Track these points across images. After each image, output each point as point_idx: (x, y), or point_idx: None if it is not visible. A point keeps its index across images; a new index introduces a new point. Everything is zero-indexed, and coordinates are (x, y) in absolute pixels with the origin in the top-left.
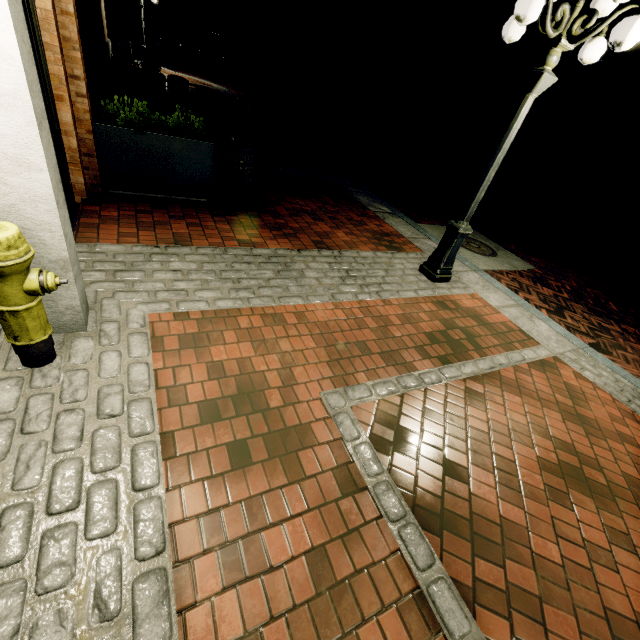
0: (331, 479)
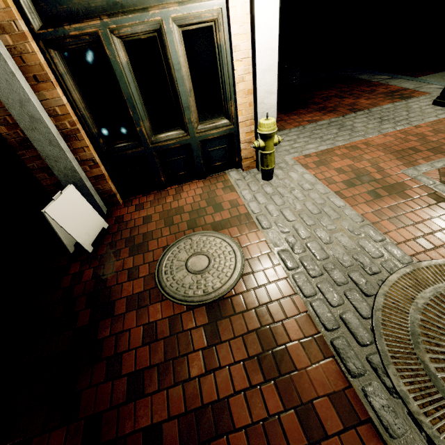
0: (427, 198)
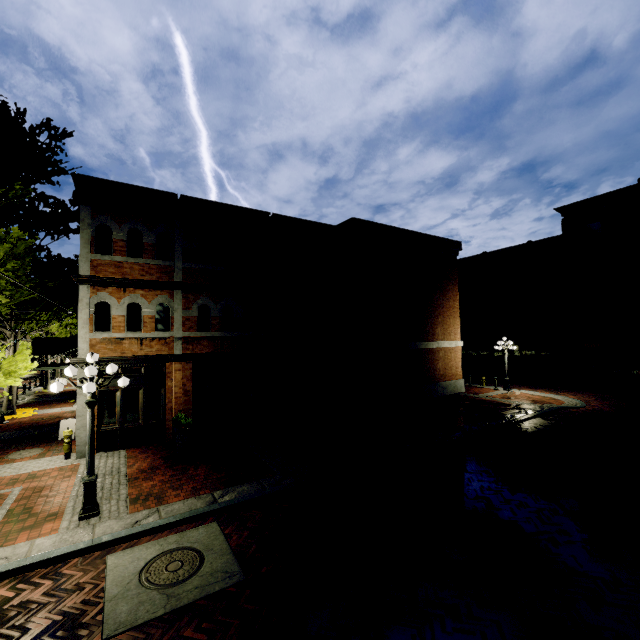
0: None
